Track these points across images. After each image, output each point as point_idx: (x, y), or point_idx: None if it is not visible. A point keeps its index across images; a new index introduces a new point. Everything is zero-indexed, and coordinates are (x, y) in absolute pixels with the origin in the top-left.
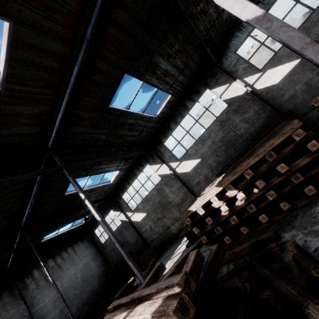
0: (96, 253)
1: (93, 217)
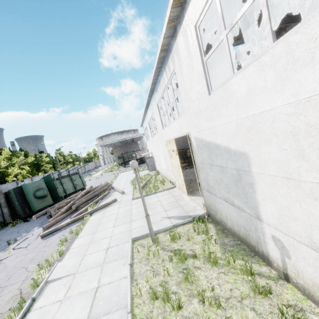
0: None
1: None
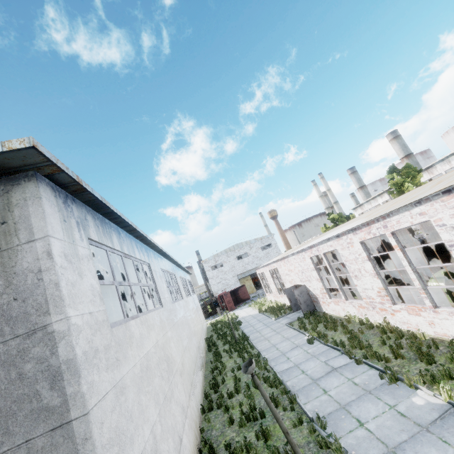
0: None
1: None
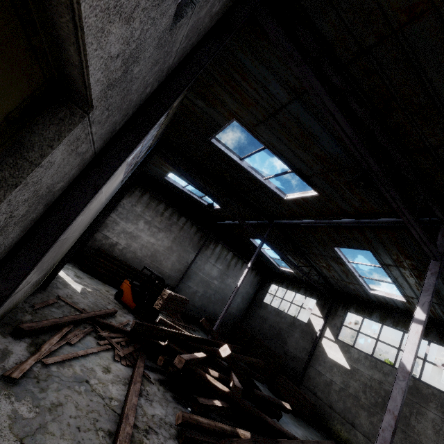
0: (249, 297)
1: (290, 276)
